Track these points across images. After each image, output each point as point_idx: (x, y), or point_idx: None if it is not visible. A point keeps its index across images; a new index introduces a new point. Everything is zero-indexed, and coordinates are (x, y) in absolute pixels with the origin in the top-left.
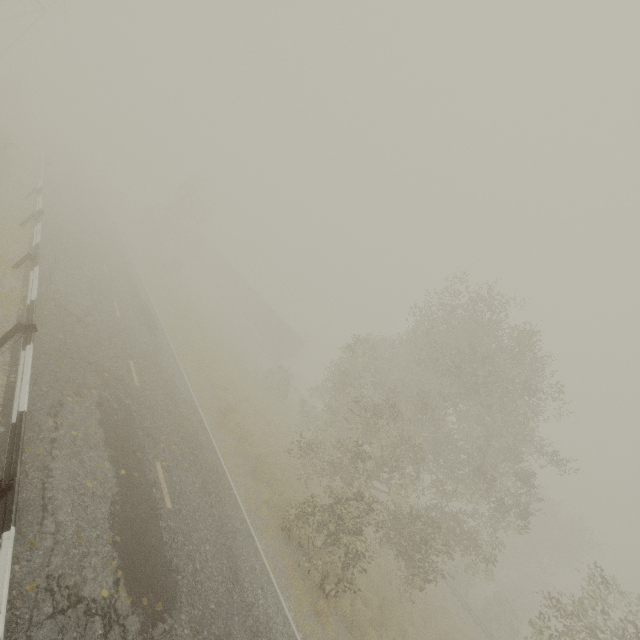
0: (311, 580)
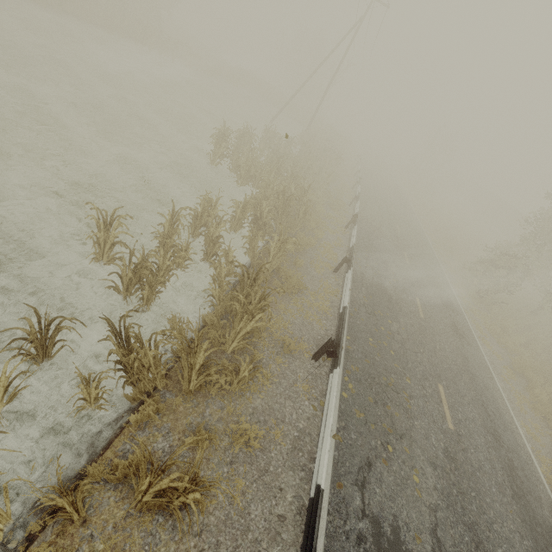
0: (471, 289)
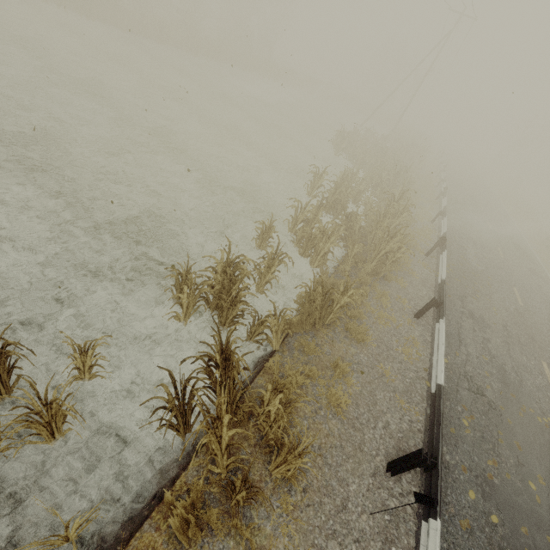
0: None
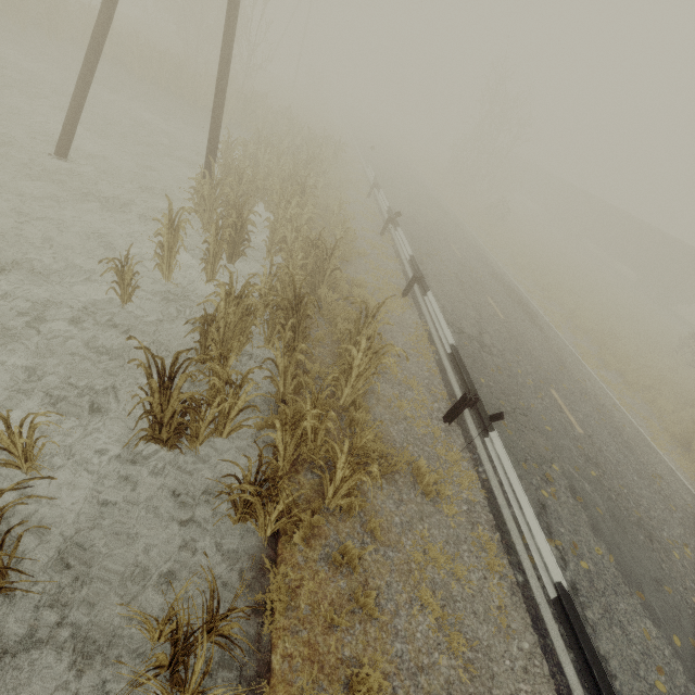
0: None
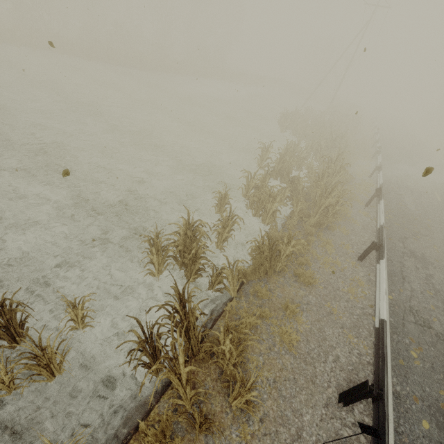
0: None
